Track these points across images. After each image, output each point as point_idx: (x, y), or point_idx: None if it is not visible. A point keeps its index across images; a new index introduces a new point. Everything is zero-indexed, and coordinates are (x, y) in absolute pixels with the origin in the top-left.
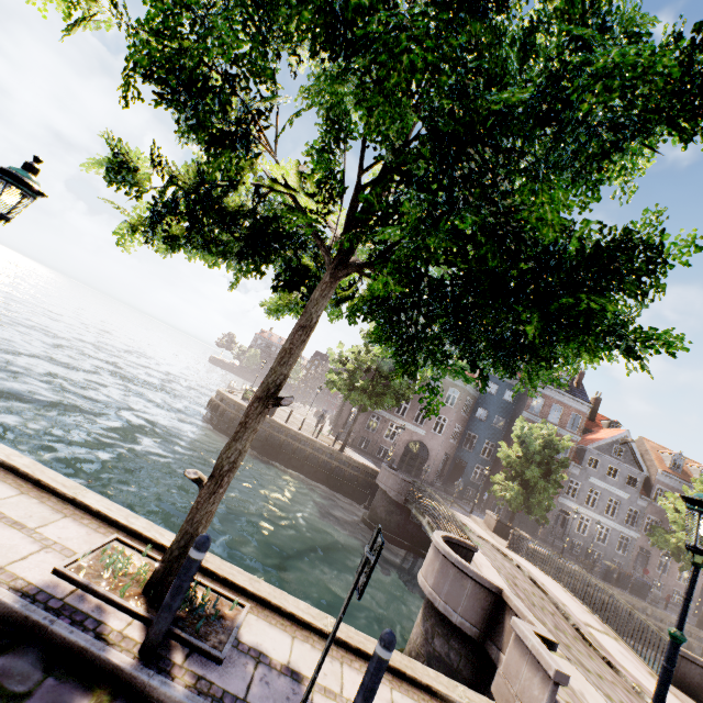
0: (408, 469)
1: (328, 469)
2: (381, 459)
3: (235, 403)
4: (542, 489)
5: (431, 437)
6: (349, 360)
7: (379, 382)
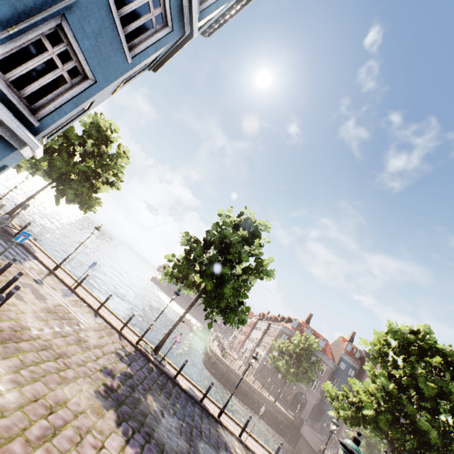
0: (294, 409)
1: (269, 413)
2: (280, 399)
3: (226, 364)
4: (378, 450)
5: (309, 391)
6: (283, 349)
7: (301, 371)
